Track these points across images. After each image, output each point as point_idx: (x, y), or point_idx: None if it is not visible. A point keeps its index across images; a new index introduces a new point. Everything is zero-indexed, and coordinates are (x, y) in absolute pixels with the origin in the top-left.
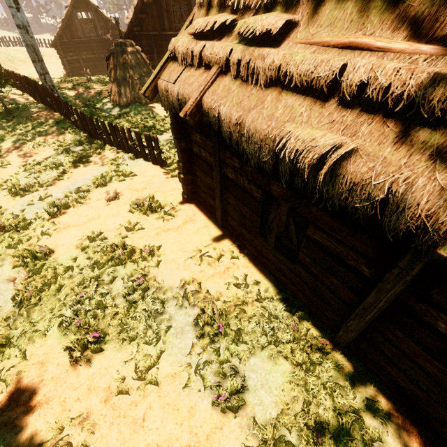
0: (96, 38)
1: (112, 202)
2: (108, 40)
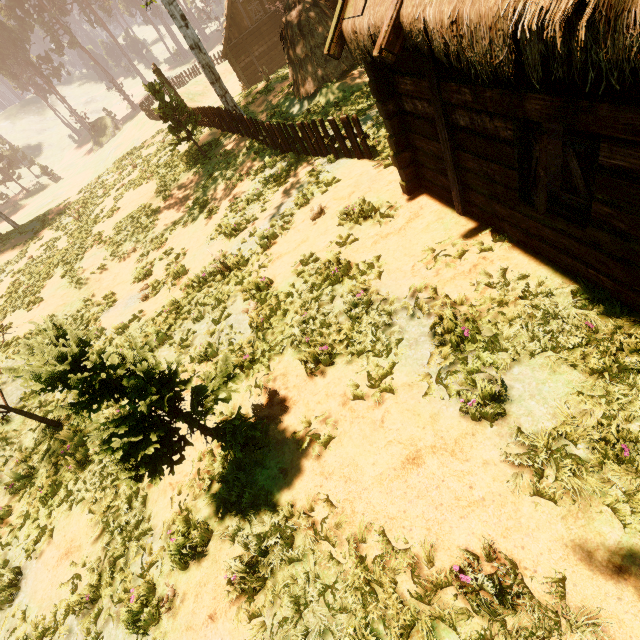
0: (264, 18)
1: (317, 219)
2: (278, 11)
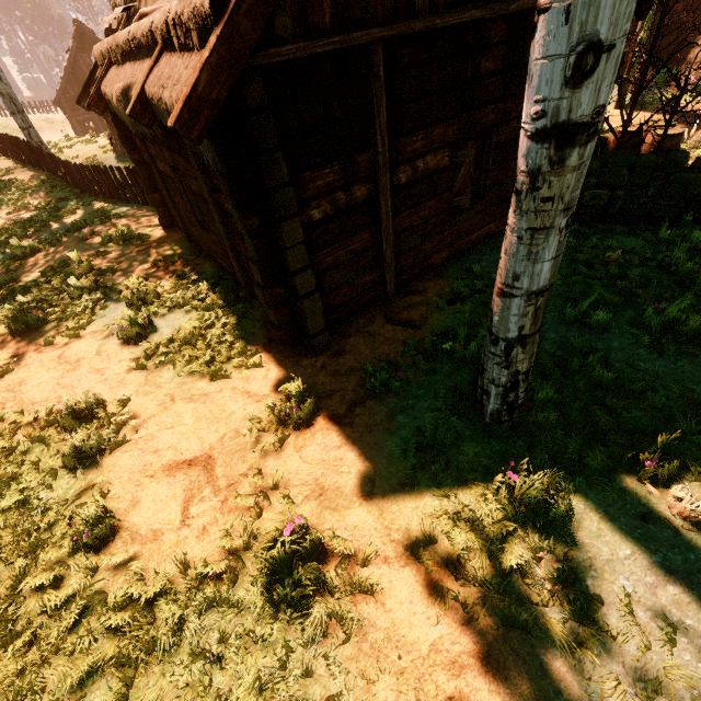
0: None
1: (87, 240)
2: None
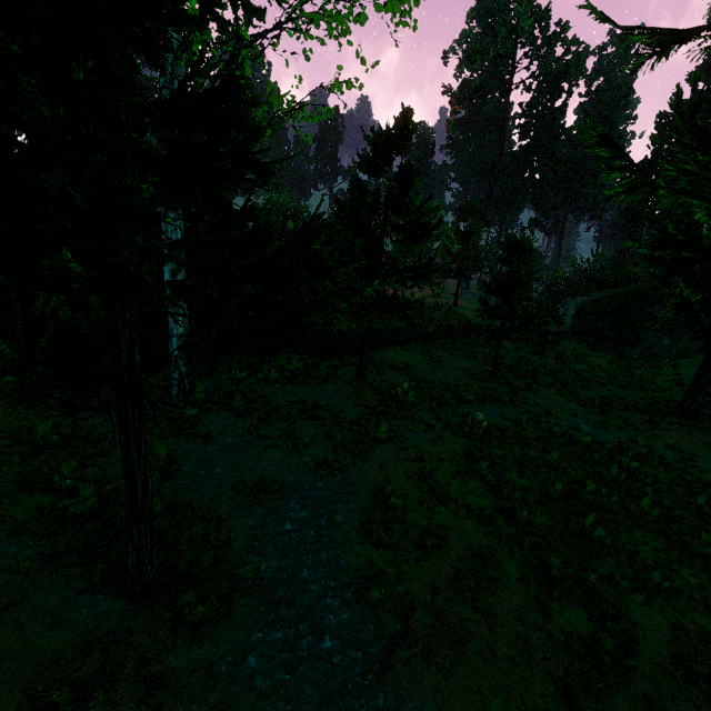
0: None
1: None
2: None
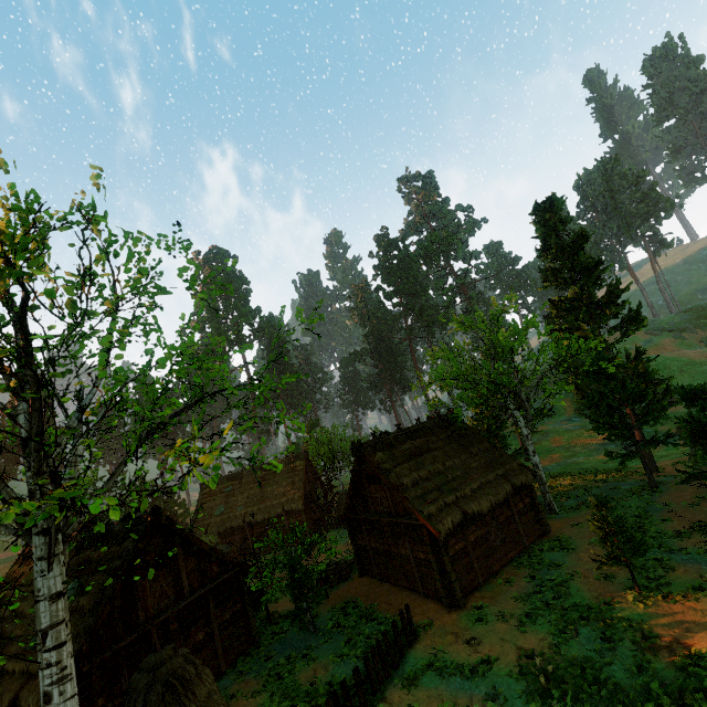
0: None
1: (478, 641)
2: None
